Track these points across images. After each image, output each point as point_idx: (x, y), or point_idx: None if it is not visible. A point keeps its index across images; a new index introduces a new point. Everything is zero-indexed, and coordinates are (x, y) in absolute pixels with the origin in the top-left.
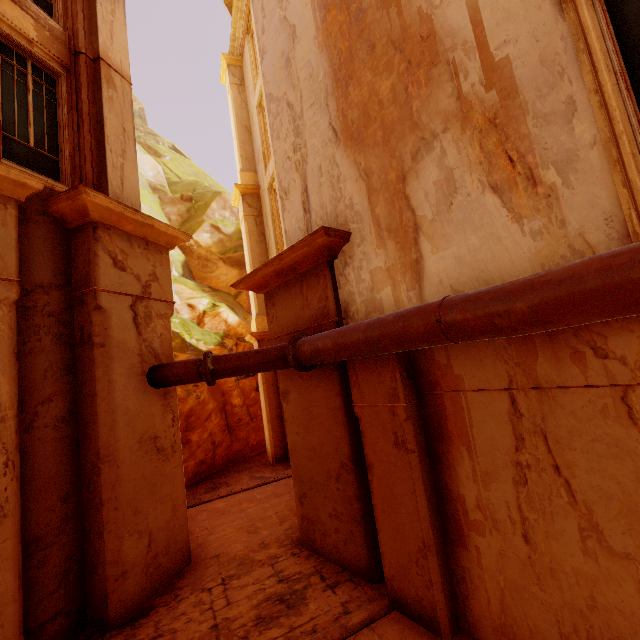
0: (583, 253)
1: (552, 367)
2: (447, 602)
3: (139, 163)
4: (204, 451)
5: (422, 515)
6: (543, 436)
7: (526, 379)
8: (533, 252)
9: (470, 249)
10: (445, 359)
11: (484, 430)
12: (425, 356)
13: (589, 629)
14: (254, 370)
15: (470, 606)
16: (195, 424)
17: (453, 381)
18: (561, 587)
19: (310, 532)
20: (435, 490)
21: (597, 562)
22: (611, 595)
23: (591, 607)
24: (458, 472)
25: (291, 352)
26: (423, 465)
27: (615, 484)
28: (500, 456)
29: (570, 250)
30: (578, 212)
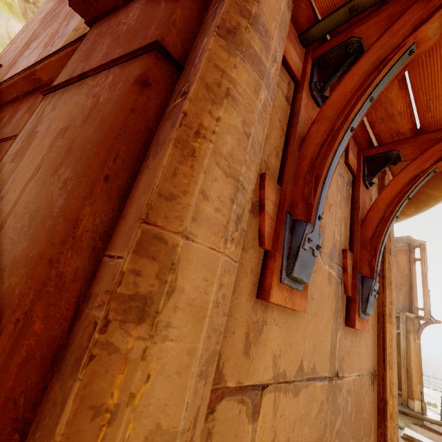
0: None
1: None
2: None
3: None
4: None
5: None
6: None
7: None
8: None
9: None
10: None
11: None
12: None
13: None
14: None
15: None
16: None
17: None
18: None
19: None
20: None
21: None
22: None
23: None
24: None
25: None
26: None
27: None
28: None
29: None
30: None
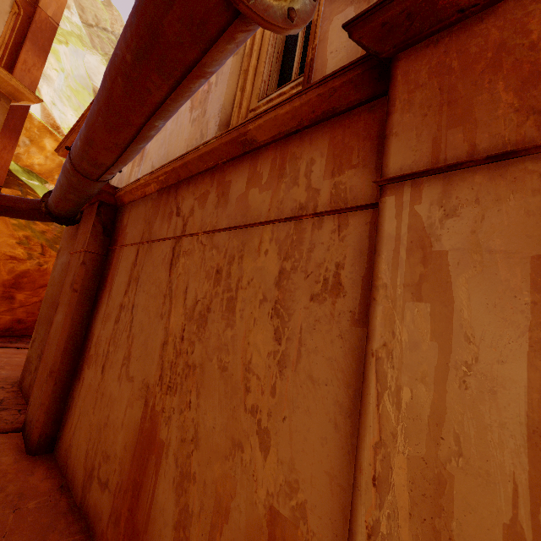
0: (204, 136)
1: (159, 224)
2: (47, 424)
3: (95, 70)
4: (26, 312)
5: (59, 345)
6: (138, 281)
7: (148, 235)
8: (188, 135)
9: (169, 133)
10: (127, 220)
11: (120, 278)
12: (121, 218)
13: (98, 444)
14: (25, 214)
15: (64, 431)
16: (26, 285)
17: (123, 238)
18: (101, 409)
19: (25, 372)
20: (86, 331)
21: (120, 385)
22: (116, 413)
23: (105, 425)
24: (99, 314)
25: (46, 199)
26: (81, 306)
27: (148, 319)
28: (118, 299)
29: (200, 134)
30: (213, 104)
